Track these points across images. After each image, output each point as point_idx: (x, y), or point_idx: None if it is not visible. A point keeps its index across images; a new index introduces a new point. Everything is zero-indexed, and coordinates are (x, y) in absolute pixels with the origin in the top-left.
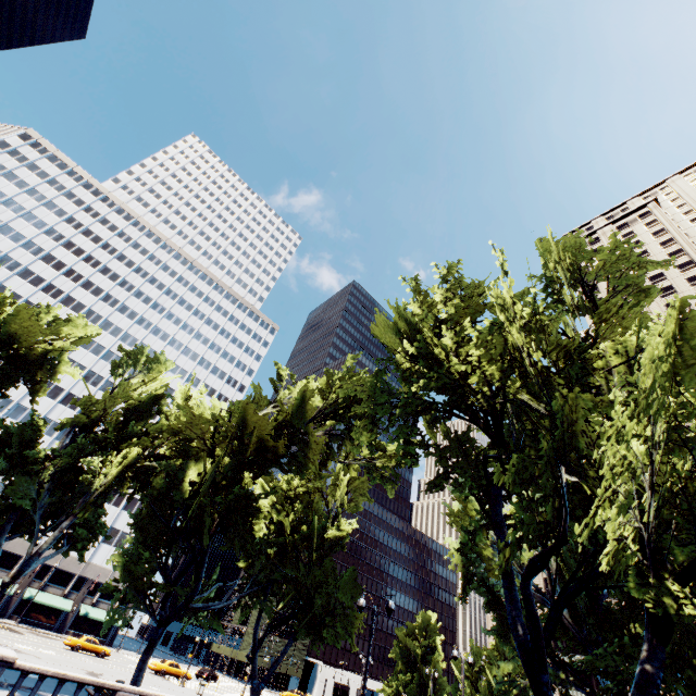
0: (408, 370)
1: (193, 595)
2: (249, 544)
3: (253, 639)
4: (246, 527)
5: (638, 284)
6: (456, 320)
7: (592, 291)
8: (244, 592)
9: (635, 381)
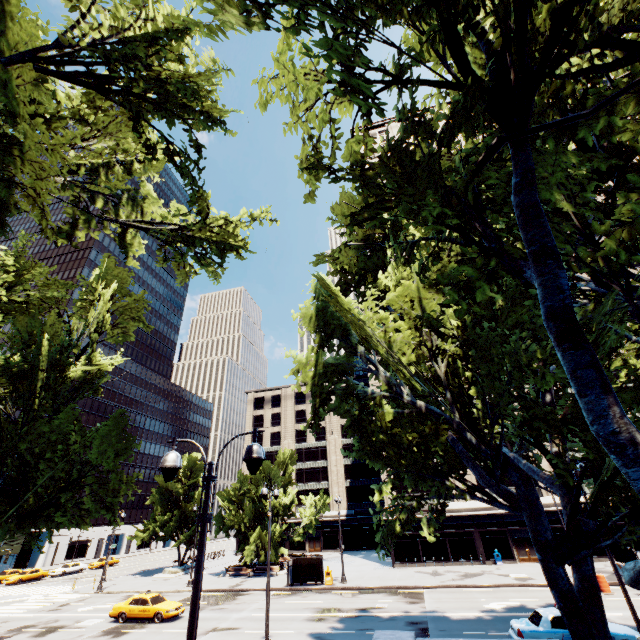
0: None
1: None
2: None
3: None
4: None
5: None
6: None
7: None
8: None
9: None
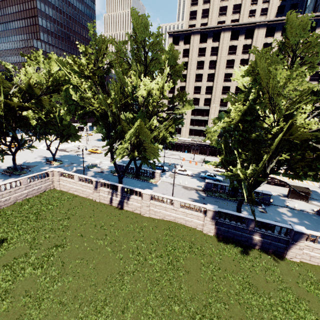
0: (77, 87)
1: (19, 146)
2: (31, 128)
3: (47, 146)
4: (27, 124)
5: (159, 60)
6: (91, 87)
7: (146, 56)
8: (37, 138)
9: (162, 73)
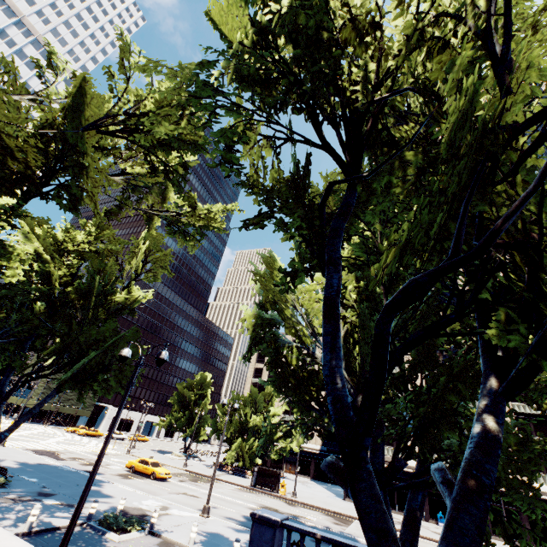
0: None
1: None
2: None
3: None
4: None
5: None
6: None
7: None
8: None
9: None
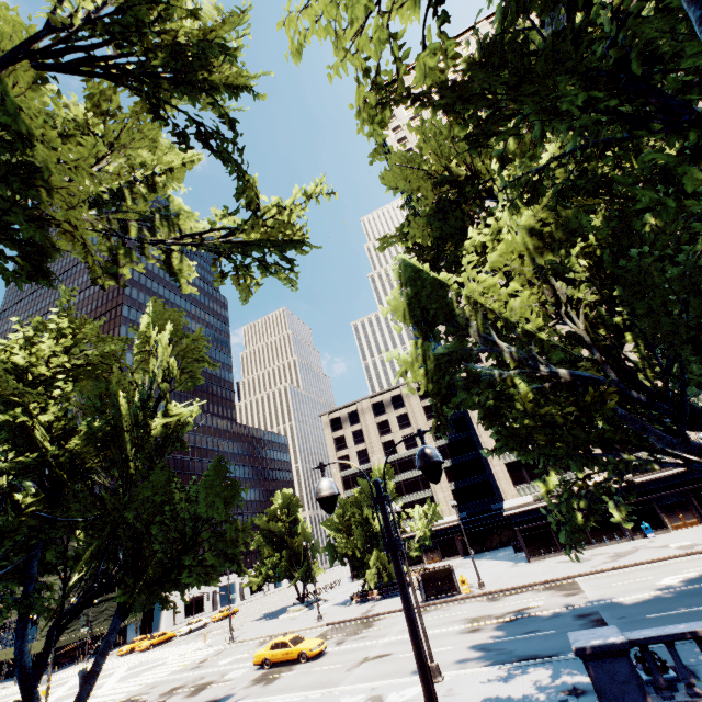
0: None
1: None
2: None
3: (19, 671)
4: None
5: None
6: None
7: None
8: None
9: None
